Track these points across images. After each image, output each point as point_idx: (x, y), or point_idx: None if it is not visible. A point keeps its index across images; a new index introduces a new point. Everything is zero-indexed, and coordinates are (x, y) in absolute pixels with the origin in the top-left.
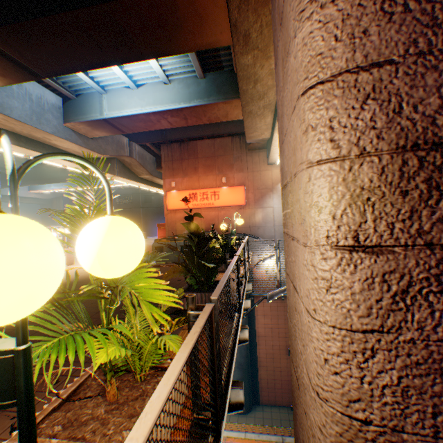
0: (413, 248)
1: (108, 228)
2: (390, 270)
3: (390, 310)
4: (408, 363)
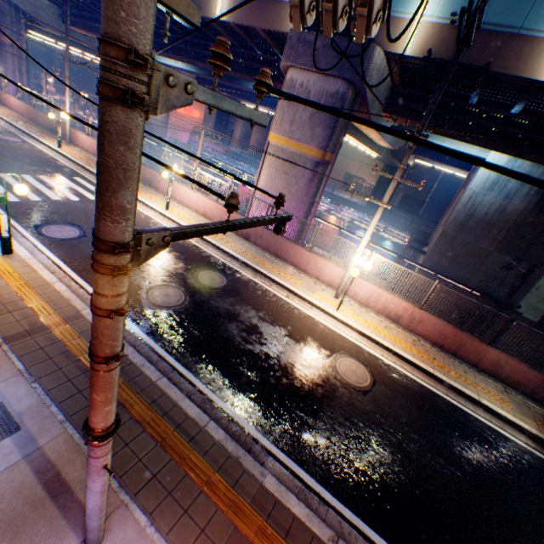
0: None
1: None
2: None
3: None
4: None
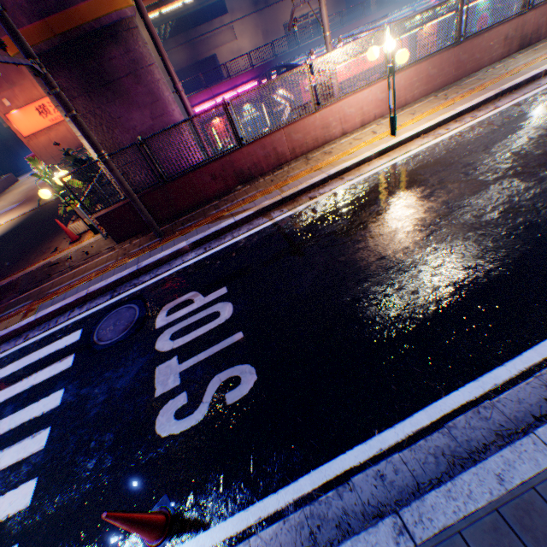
0: None
1: (65, 173)
2: None
3: None
4: None
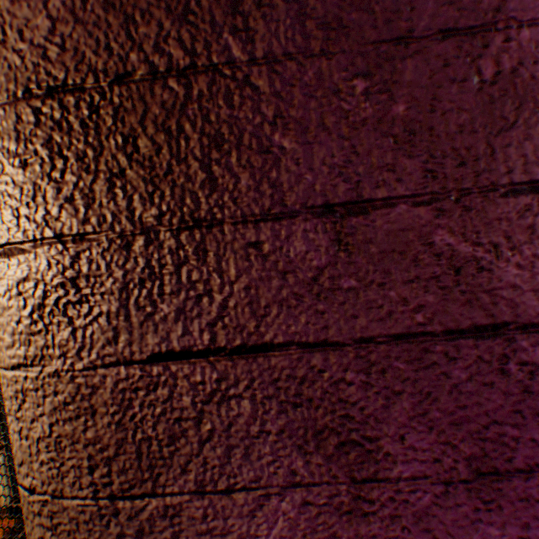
0: (45, 244)
1: None
2: (25, 278)
3: (32, 334)
4: (58, 404)
